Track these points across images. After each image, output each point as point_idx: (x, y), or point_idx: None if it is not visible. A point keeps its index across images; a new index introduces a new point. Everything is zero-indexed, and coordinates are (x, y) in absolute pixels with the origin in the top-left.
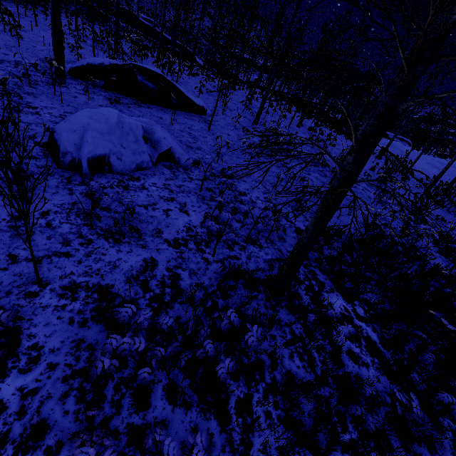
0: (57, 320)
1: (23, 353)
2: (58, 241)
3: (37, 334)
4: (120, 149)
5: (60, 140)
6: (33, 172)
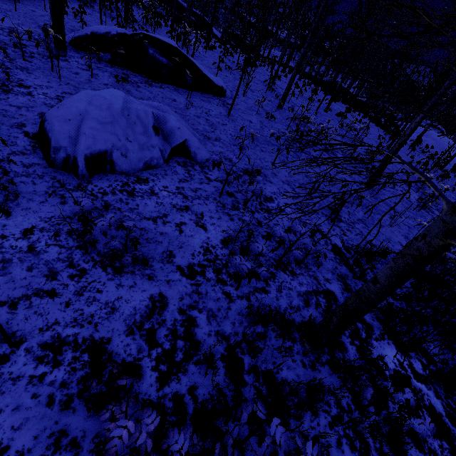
0: (31, 401)
1: None
2: (42, 272)
3: (1, 426)
4: (125, 143)
5: (52, 132)
6: (17, 172)
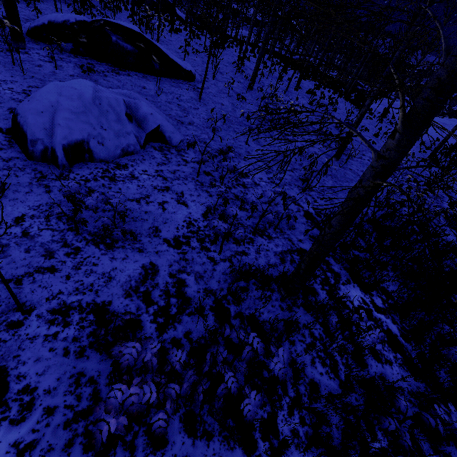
0: (49, 353)
1: (13, 400)
2: (39, 253)
3: (27, 373)
4: (100, 131)
5: (26, 125)
6: None
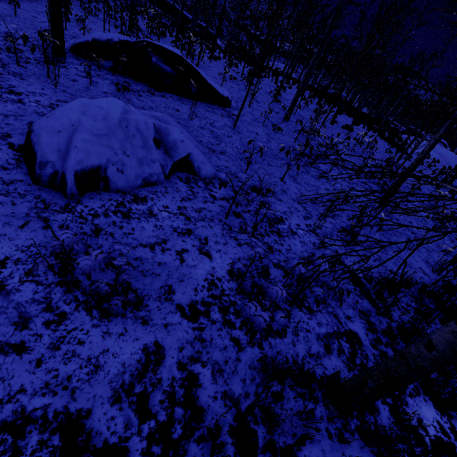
0: None
1: None
2: (10, 319)
3: None
4: (121, 157)
5: (38, 144)
6: None
